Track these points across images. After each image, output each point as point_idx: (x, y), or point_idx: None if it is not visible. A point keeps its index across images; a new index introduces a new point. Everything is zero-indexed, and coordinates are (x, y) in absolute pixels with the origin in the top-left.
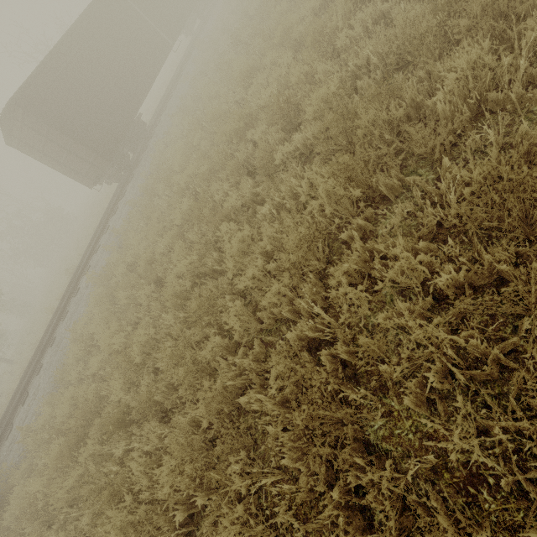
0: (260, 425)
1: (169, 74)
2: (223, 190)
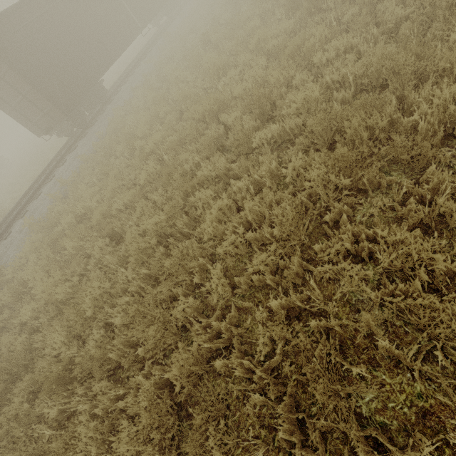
0: (235, 391)
1: (129, 54)
2: (193, 161)
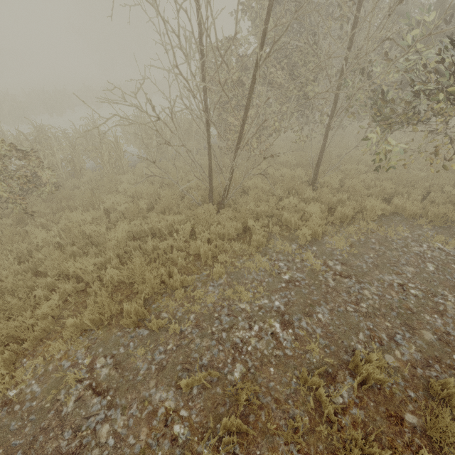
0: None
1: None
2: None
